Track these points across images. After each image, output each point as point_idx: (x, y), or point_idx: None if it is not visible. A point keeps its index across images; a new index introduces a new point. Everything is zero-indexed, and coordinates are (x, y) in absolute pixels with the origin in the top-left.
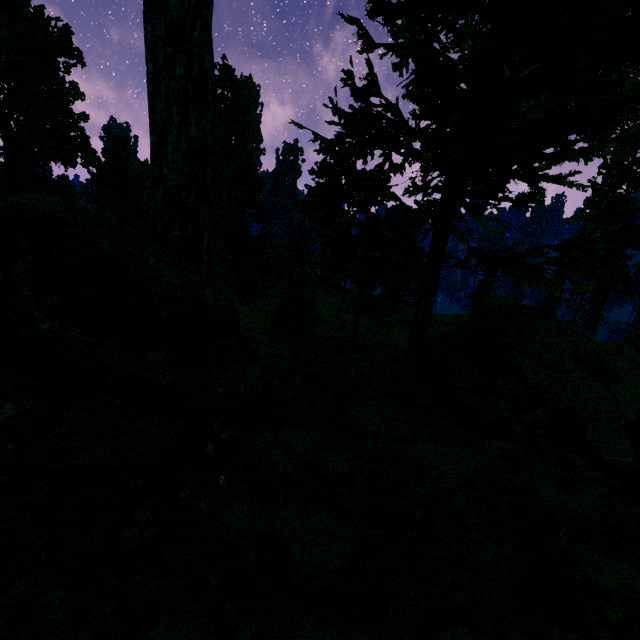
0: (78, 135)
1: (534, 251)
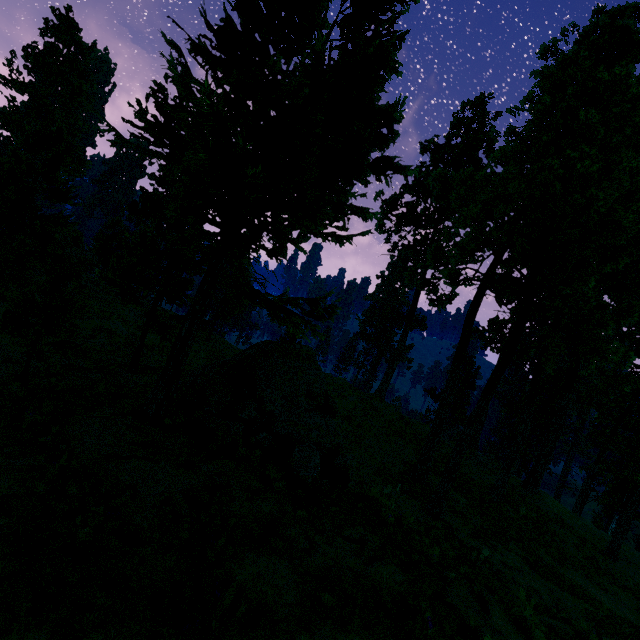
0: None
1: (293, 300)
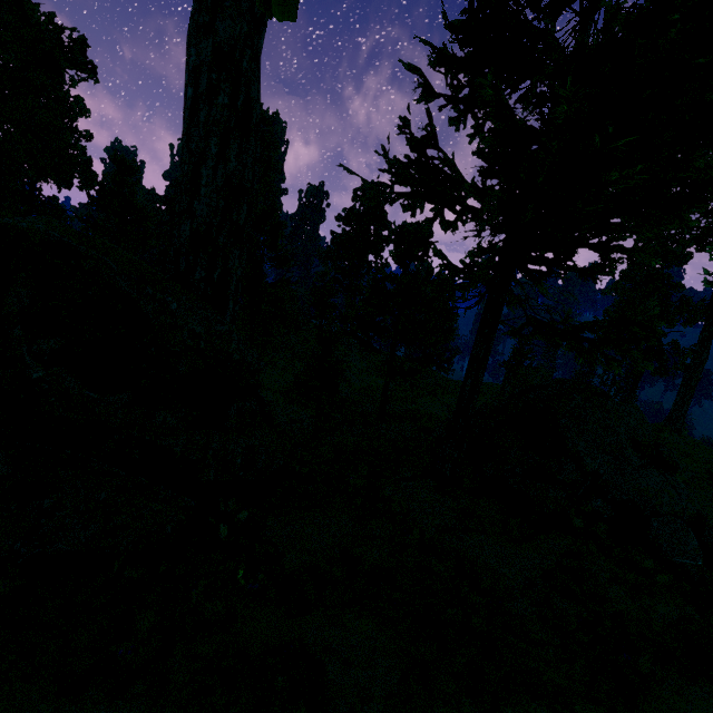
0: (78, 154)
1: (592, 325)
